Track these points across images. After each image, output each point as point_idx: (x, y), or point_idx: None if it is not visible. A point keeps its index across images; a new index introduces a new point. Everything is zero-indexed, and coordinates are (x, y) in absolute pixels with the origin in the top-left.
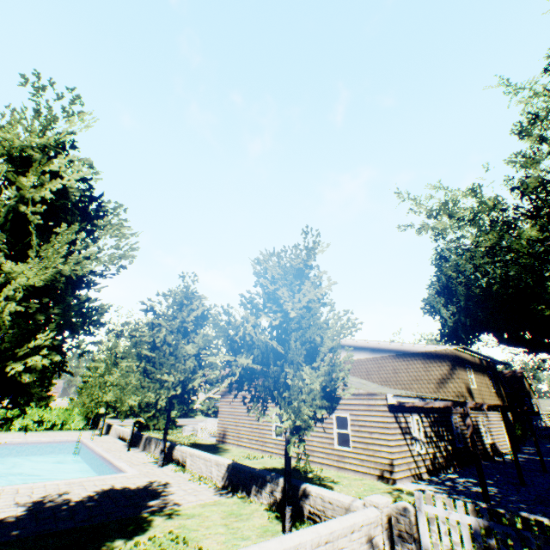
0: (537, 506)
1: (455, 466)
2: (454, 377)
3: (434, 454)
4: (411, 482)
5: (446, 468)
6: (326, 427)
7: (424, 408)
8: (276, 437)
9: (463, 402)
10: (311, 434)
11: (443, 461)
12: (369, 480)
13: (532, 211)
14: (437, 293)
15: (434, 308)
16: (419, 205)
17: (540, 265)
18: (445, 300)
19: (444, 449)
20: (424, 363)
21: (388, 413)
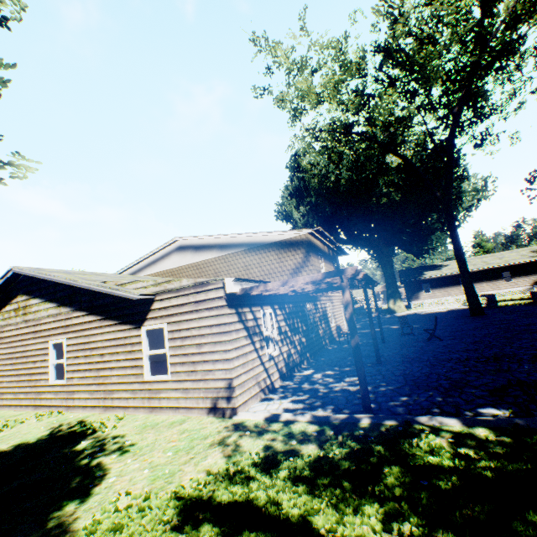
0: (419, 394)
1: (309, 358)
2: (308, 265)
3: (289, 352)
4: (260, 402)
5: (300, 364)
6: (133, 351)
7: (280, 298)
8: (55, 383)
9: (341, 270)
10: (109, 366)
11: (297, 358)
12: (196, 420)
13: (391, 79)
14: (291, 196)
15: (287, 211)
16: (280, 50)
17: (384, 153)
18: (297, 202)
19: (299, 342)
20: (278, 254)
21: (228, 310)
